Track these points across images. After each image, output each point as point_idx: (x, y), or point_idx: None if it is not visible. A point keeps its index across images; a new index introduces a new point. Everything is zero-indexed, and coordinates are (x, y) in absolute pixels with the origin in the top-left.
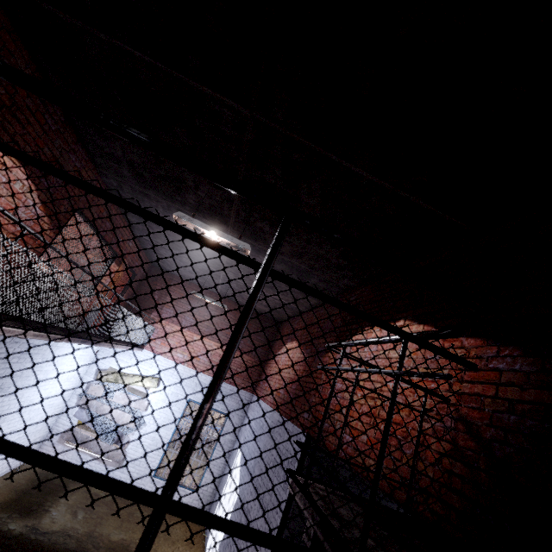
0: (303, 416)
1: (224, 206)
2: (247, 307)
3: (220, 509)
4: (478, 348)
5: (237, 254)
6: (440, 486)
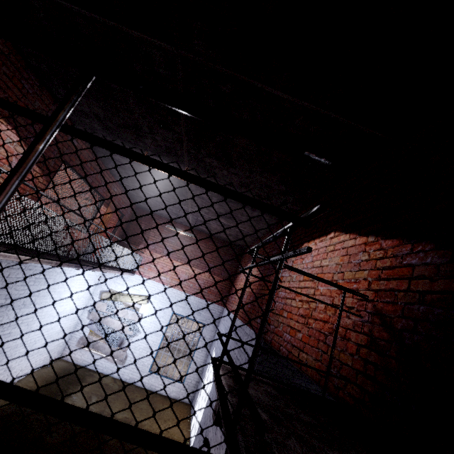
0: (256, 321)
1: (177, 146)
2: (22, 158)
3: (200, 396)
4: (394, 248)
5: (27, 111)
6: (357, 373)
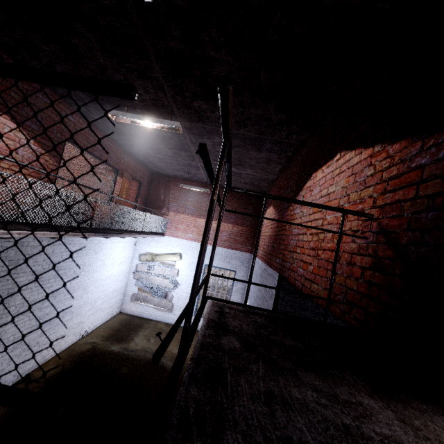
0: (276, 261)
1: (161, 96)
2: None
3: None
4: (402, 151)
5: None
6: (361, 296)
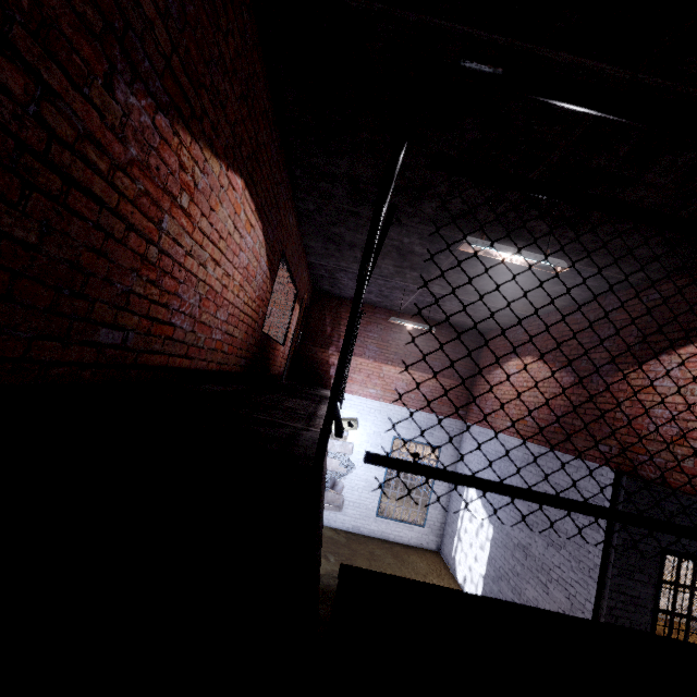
0: (595, 449)
1: (484, 209)
2: None
3: (463, 543)
4: None
5: None
6: None
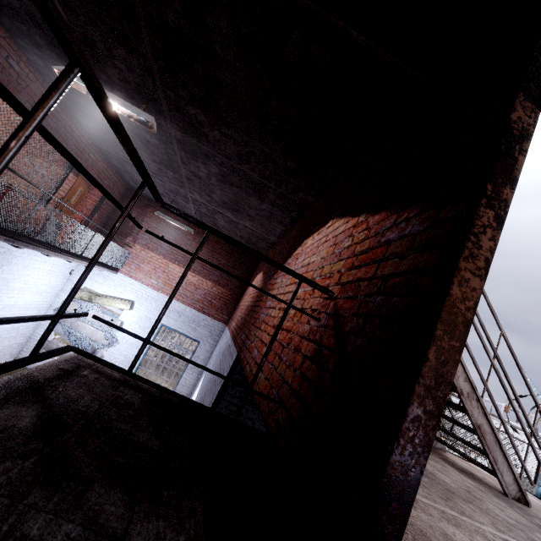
0: (241, 337)
1: (149, 83)
2: None
3: None
4: (379, 224)
5: None
6: (291, 393)
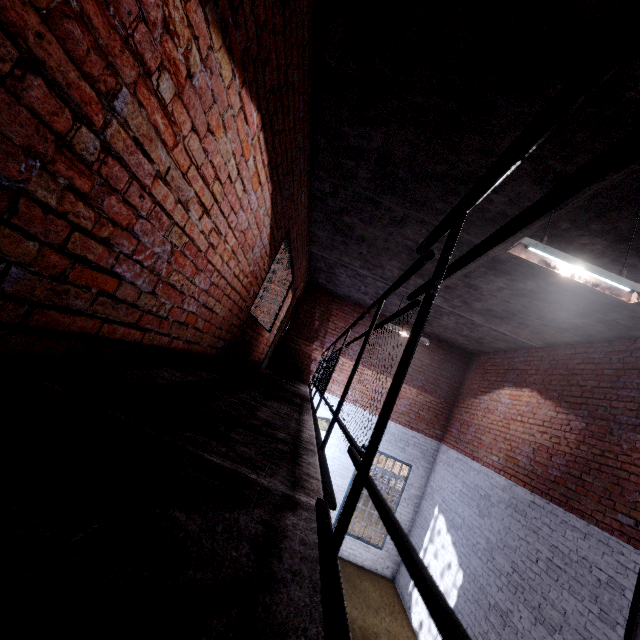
0: (614, 517)
1: None
2: None
3: None
4: None
5: None
6: None
